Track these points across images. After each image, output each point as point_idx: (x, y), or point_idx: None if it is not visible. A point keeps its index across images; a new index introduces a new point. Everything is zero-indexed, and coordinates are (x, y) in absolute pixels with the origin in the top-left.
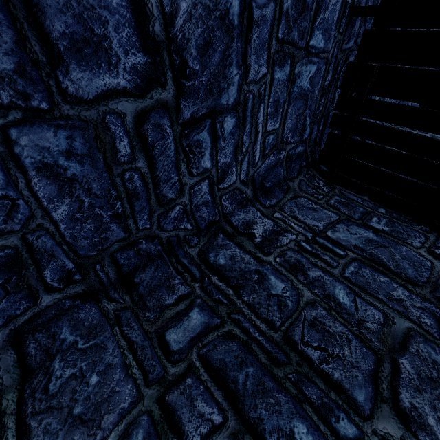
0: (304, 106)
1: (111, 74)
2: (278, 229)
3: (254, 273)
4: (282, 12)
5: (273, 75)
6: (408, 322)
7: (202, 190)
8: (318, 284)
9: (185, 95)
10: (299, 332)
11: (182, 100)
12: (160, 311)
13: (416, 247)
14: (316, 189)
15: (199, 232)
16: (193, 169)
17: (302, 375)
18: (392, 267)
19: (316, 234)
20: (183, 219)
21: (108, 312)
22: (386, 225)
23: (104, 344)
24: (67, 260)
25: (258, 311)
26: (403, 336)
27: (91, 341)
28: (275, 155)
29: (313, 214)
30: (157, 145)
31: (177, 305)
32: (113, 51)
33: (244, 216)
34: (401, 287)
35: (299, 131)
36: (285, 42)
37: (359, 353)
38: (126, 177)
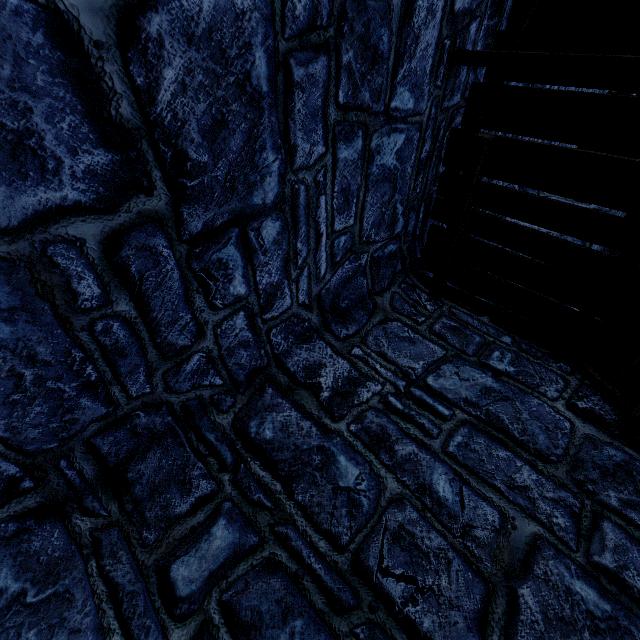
0: (392, 190)
1: (48, 186)
2: (356, 376)
3: (316, 453)
4: (340, 66)
5: (337, 155)
6: (534, 525)
7: (236, 327)
8: (409, 468)
9: (188, 199)
10: (376, 552)
11: (185, 207)
12: (166, 526)
13: (551, 399)
14: (416, 306)
15: (235, 387)
16: (217, 300)
17: (375, 628)
18: (516, 432)
19: (411, 381)
20: (207, 371)
21: (82, 534)
22: (512, 364)
23: (69, 594)
24: (5, 463)
25: (317, 519)
26: (527, 549)
27: (48, 589)
28: (352, 262)
29: (409, 349)
30: (149, 276)
31: (193, 515)
32: (47, 151)
33: (306, 355)
34: (527, 465)
35: (387, 225)
36: (351, 108)
37: (462, 582)
38: (97, 329)
